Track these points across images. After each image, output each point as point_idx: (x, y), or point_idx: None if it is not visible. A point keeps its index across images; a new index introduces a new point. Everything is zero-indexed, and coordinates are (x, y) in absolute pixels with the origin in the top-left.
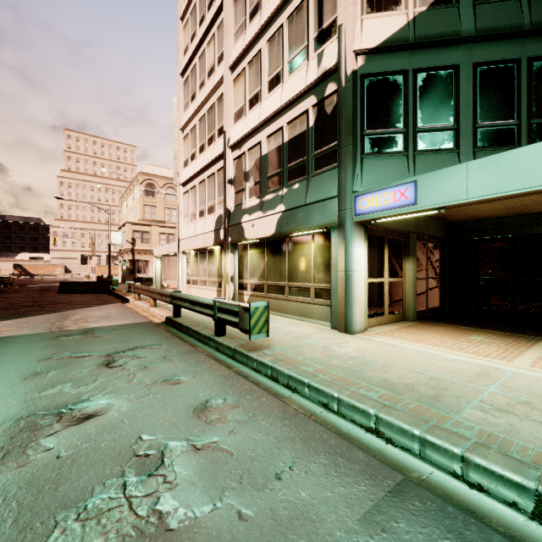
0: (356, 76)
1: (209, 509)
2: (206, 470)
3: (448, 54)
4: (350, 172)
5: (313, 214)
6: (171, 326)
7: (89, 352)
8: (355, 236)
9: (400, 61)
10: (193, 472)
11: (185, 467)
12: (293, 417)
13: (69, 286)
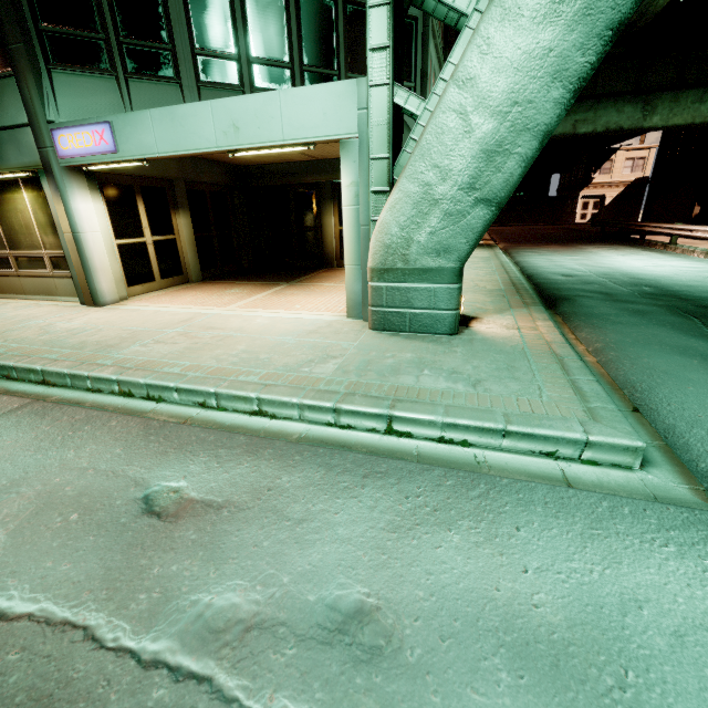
0: None
1: None
2: None
3: None
4: (34, 89)
5: (5, 148)
6: None
7: None
8: (71, 187)
9: None
10: None
11: None
12: None
13: None
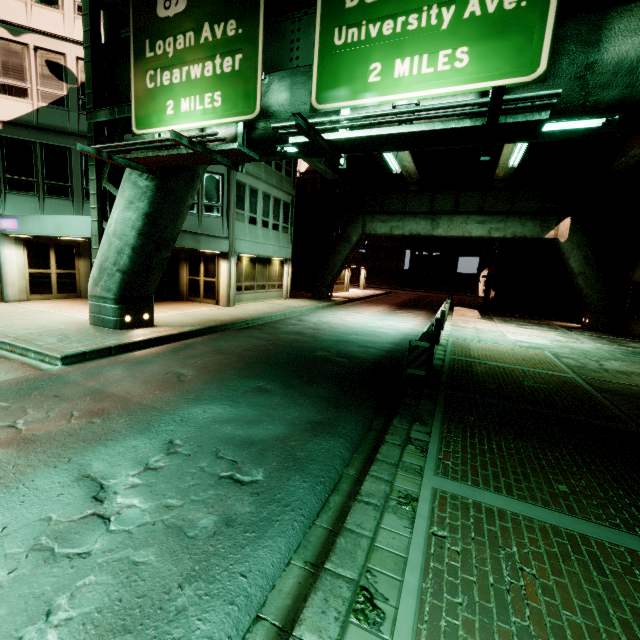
0: None
1: None
2: None
3: (64, 139)
4: None
5: None
6: None
7: None
8: (3, 243)
9: (30, 134)
10: None
11: None
12: None
13: None
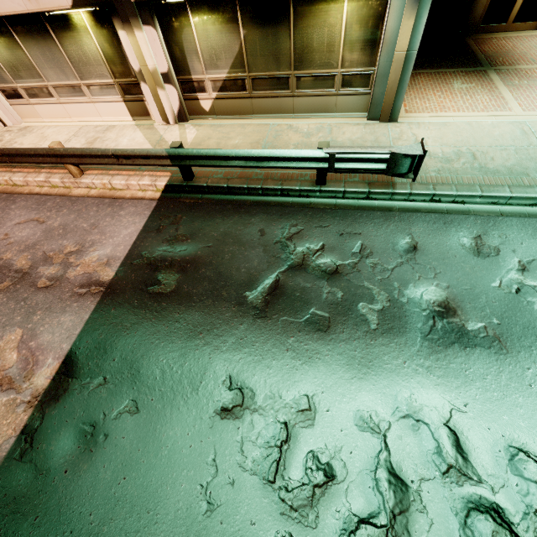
0: None
1: None
2: None
3: None
4: None
5: None
6: (197, 194)
7: (265, 278)
8: None
9: None
10: None
11: None
12: (509, 222)
13: None
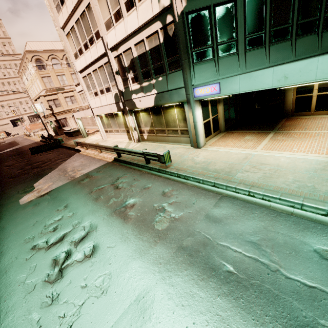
0: (183, 14)
1: (182, 213)
2: (176, 207)
3: None
4: (188, 75)
5: (173, 96)
6: (119, 162)
7: (103, 185)
8: (195, 107)
9: (205, 0)
10: (174, 208)
11: (171, 208)
12: (191, 188)
13: (35, 149)
